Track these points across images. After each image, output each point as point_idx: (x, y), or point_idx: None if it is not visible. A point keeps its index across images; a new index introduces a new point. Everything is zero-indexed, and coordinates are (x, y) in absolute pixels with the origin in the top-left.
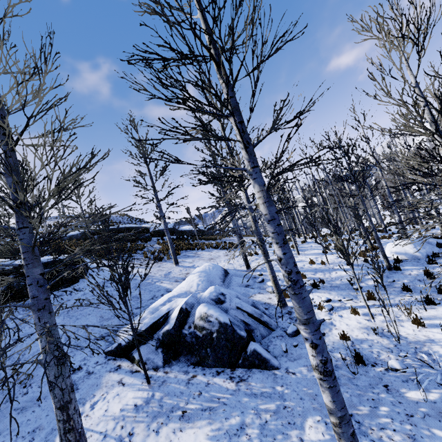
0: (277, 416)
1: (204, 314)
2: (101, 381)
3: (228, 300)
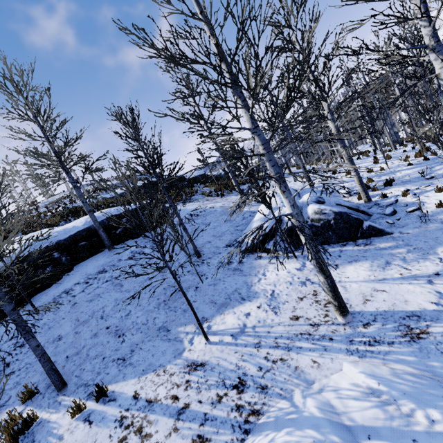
0: (411, 253)
1: (318, 210)
2: (255, 265)
3: (326, 201)
